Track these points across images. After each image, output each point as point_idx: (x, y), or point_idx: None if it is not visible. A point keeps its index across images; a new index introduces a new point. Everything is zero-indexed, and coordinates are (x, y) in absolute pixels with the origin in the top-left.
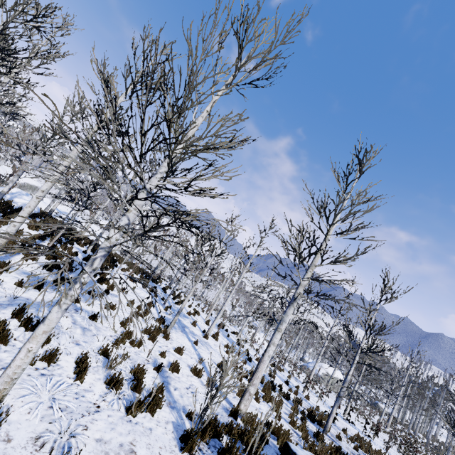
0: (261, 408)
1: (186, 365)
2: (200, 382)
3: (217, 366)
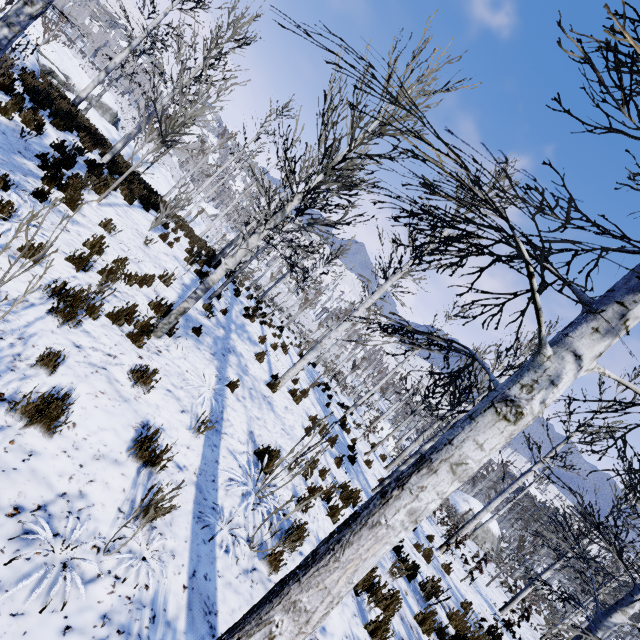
0: (327, 626)
1: (132, 424)
2: (136, 493)
3: (254, 454)
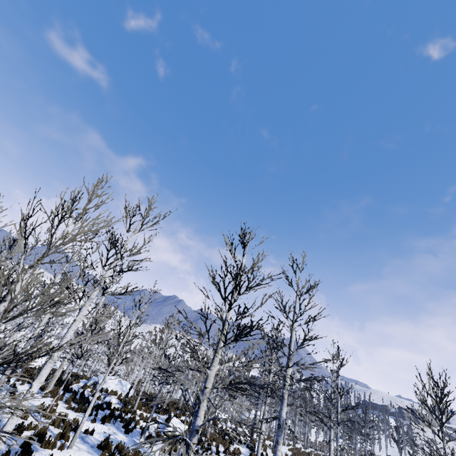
0: None
1: None
2: None
3: (294, 455)
